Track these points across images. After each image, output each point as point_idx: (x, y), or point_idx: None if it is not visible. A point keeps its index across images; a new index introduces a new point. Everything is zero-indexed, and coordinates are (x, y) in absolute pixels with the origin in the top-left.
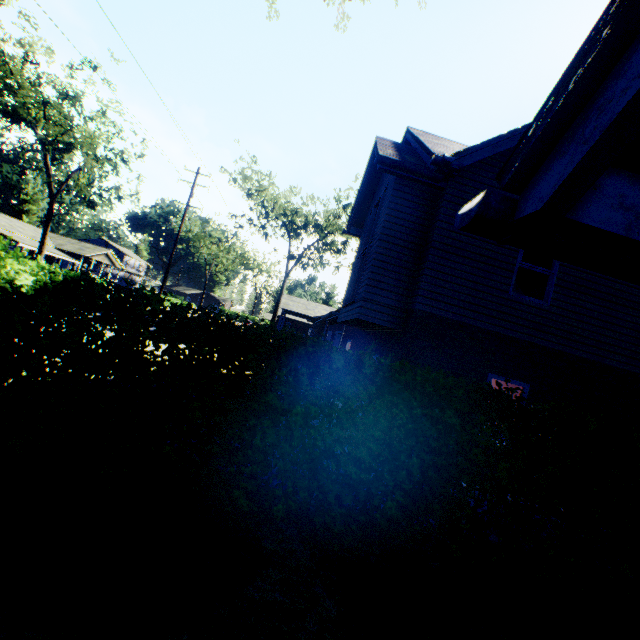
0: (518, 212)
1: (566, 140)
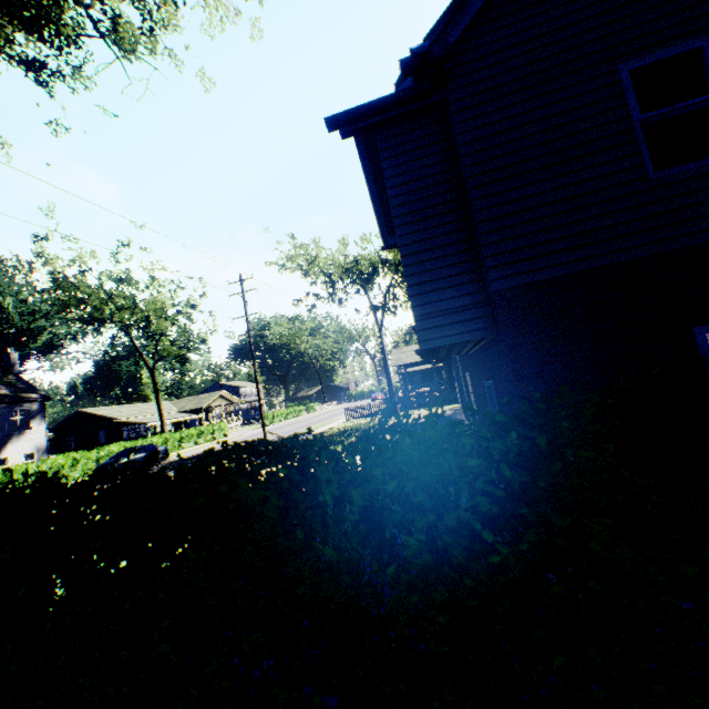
0: None
1: None
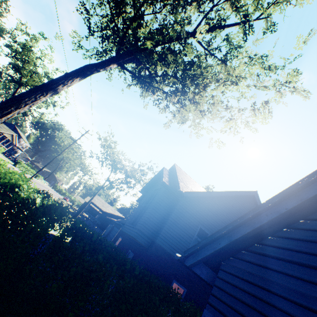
0: (185, 262)
1: (194, 255)
